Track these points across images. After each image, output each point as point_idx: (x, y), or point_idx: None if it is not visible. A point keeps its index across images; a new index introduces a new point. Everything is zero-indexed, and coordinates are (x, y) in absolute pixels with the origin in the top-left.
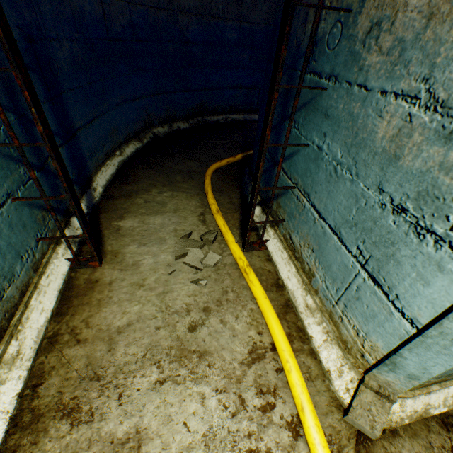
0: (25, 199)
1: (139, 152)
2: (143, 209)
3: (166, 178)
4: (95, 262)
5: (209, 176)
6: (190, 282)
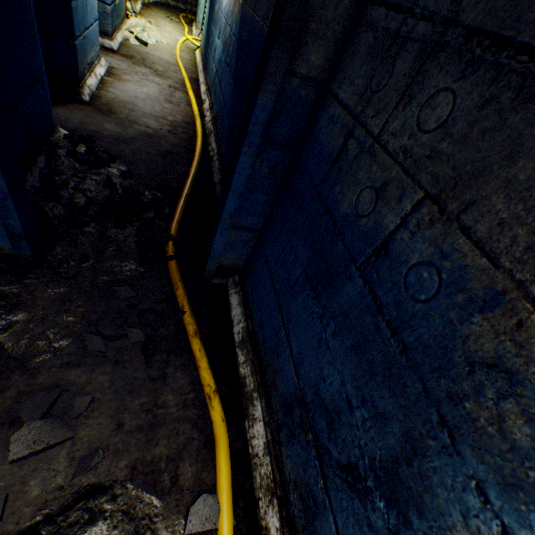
0: None
1: (157, 2)
2: (159, 10)
3: (167, 10)
4: (148, 8)
5: (182, 15)
6: (171, 20)
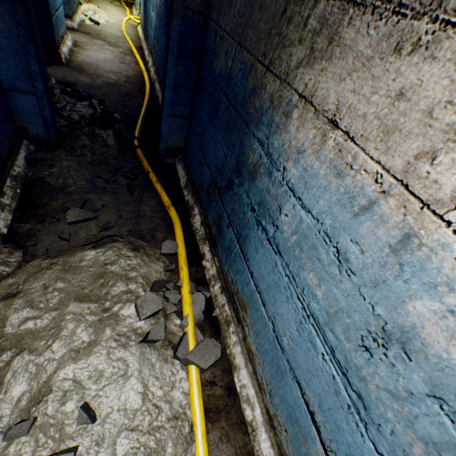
0: None
1: None
2: None
3: None
4: None
5: (123, 0)
6: (114, 5)
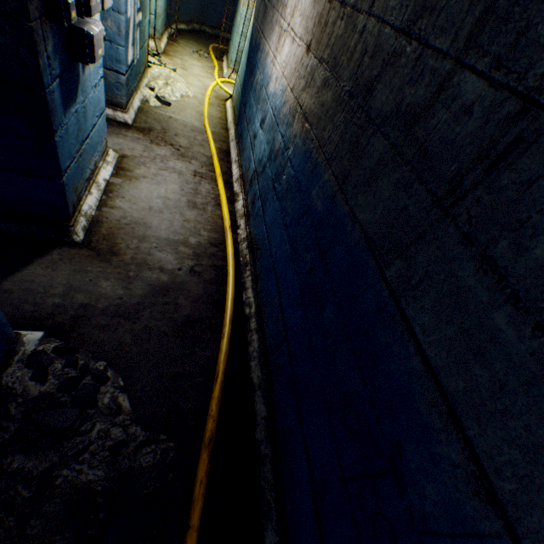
0: (169, 12)
1: (185, 30)
2: (187, 42)
3: (196, 41)
4: (174, 43)
5: (212, 46)
6: (199, 56)
